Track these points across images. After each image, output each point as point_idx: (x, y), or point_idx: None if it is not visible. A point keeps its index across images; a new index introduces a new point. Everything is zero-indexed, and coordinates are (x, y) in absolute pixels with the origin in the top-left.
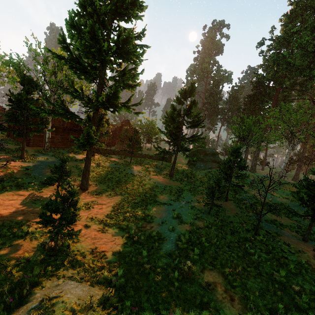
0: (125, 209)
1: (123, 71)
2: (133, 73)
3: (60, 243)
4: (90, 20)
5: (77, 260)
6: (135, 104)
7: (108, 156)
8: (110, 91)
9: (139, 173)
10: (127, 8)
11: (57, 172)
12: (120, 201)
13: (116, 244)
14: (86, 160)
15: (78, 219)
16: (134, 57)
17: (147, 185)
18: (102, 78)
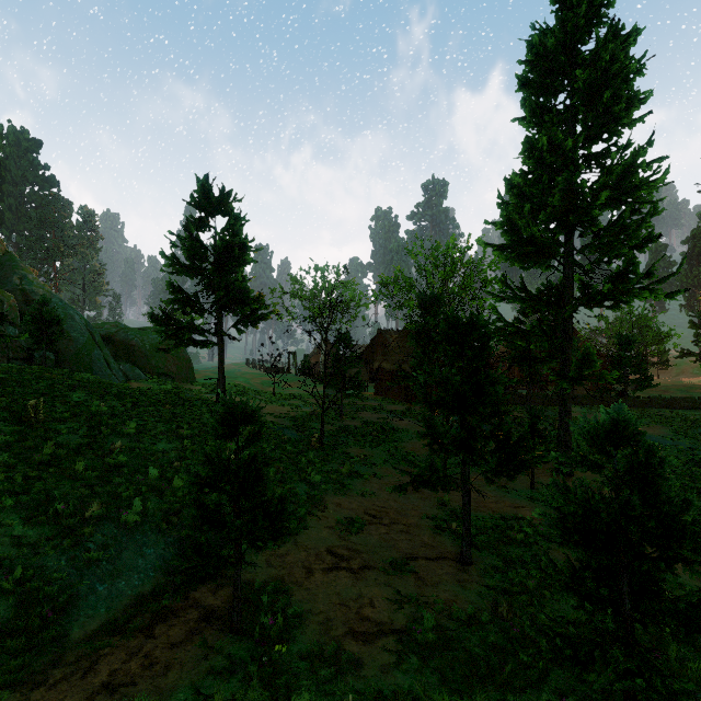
0: None
1: (613, 225)
2: (637, 220)
3: None
4: (564, 173)
5: None
6: (664, 277)
7: (557, 410)
8: (618, 268)
9: (671, 441)
10: (614, 120)
11: (531, 436)
12: None
13: None
14: (563, 413)
15: None
16: (647, 192)
17: None
18: (571, 254)
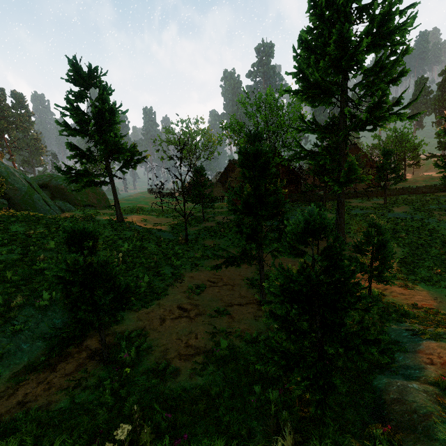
0: (421, 265)
1: (375, 66)
2: (393, 60)
3: (367, 292)
4: (336, 25)
5: (404, 311)
6: (408, 103)
7: None
8: (374, 100)
9: (410, 215)
10: None
11: None
12: (403, 255)
13: (444, 303)
14: (339, 206)
15: (391, 263)
16: (399, 35)
17: (439, 231)
18: (345, 93)
